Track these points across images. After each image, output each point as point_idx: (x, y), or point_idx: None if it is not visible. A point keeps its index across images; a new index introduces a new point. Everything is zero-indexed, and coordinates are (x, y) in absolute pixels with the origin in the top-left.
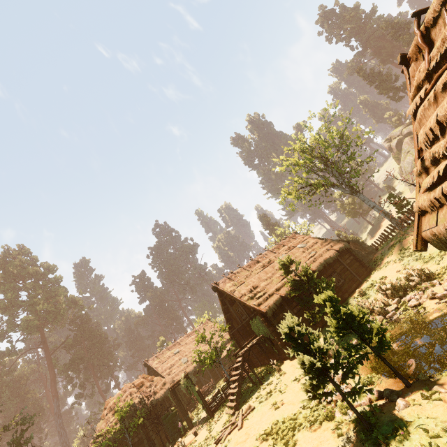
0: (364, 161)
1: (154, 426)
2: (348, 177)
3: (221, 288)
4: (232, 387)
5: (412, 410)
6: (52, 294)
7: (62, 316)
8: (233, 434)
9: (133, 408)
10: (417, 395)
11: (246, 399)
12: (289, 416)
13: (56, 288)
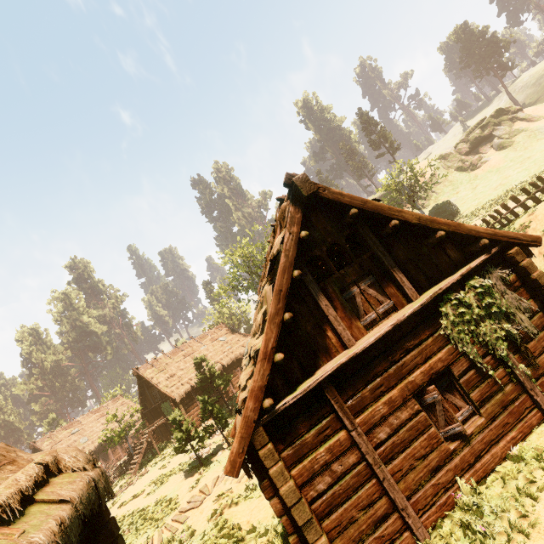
0: None
1: None
2: None
3: (141, 374)
4: (134, 459)
5: (221, 455)
6: None
7: None
8: (128, 489)
9: None
10: (228, 449)
11: (144, 467)
12: (170, 470)
13: None
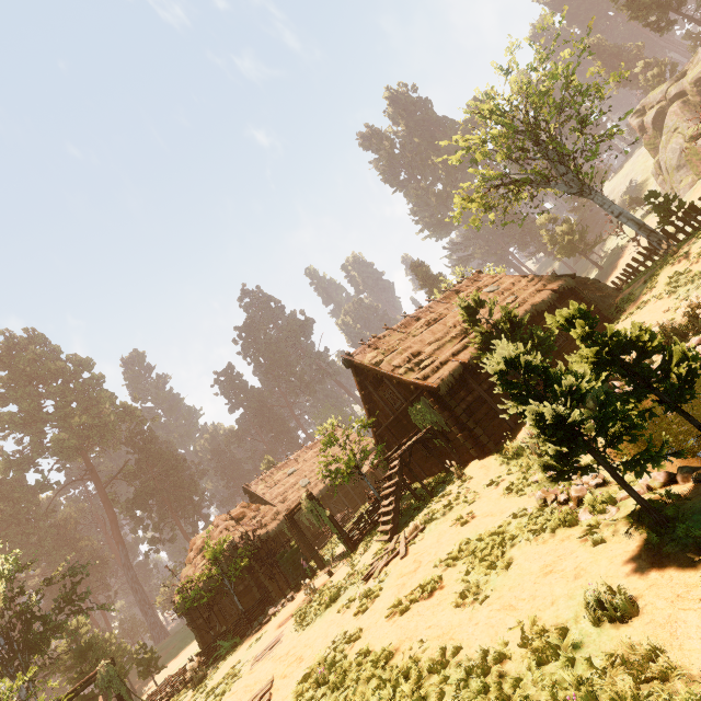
0: (606, 135)
1: (266, 569)
2: (576, 165)
3: (358, 361)
4: (384, 506)
5: None
6: (93, 402)
7: (112, 432)
8: (393, 565)
9: (232, 547)
10: None
11: (409, 520)
12: (489, 531)
13: (98, 393)
